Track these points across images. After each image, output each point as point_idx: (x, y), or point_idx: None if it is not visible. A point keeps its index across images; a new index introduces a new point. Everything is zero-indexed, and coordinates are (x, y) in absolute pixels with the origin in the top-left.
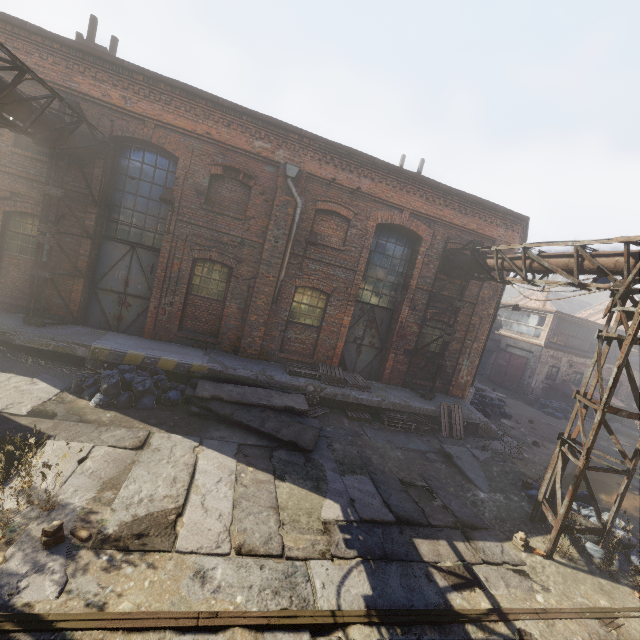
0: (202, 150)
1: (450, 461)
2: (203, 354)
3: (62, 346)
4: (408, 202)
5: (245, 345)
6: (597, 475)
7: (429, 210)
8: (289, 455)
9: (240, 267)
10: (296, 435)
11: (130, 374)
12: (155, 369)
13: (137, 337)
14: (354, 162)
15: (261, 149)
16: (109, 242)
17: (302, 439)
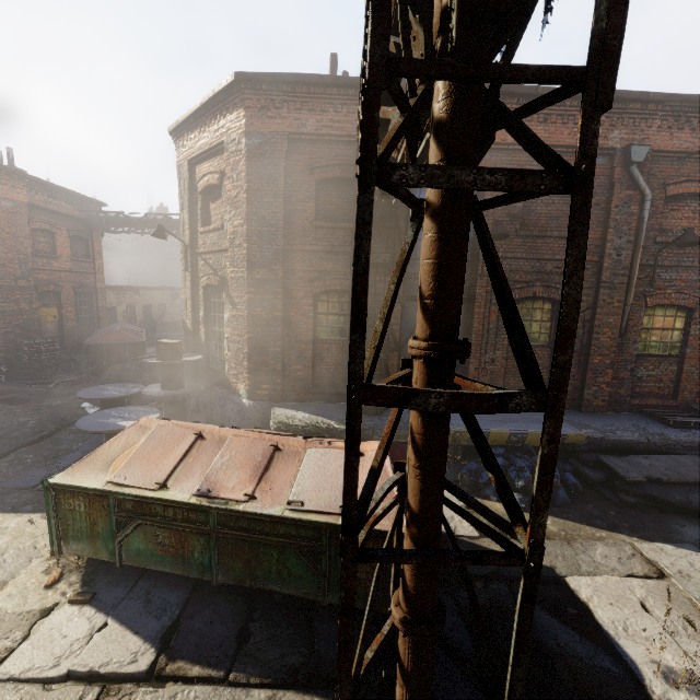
0: (512, 163)
1: None
2: None
3: None
4: None
5: (589, 396)
6: None
7: None
8: None
9: None
10: None
11: (519, 460)
12: (526, 447)
13: None
14: None
15: None
16: (406, 303)
17: None
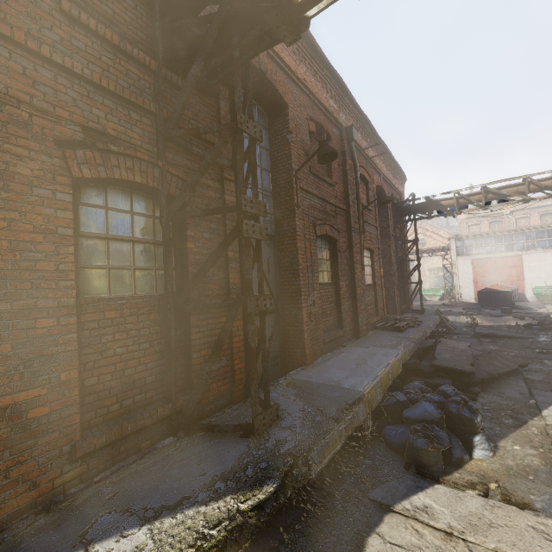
0: (300, 99)
1: (492, 338)
2: (364, 347)
3: (349, 423)
4: (382, 168)
5: (360, 323)
6: (479, 318)
7: (387, 174)
8: (533, 375)
9: (339, 239)
10: (509, 360)
11: (430, 395)
12: (399, 381)
13: (312, 366)
14: (367, 132)
15: (333, 109)
16: None
17: (514, 360)
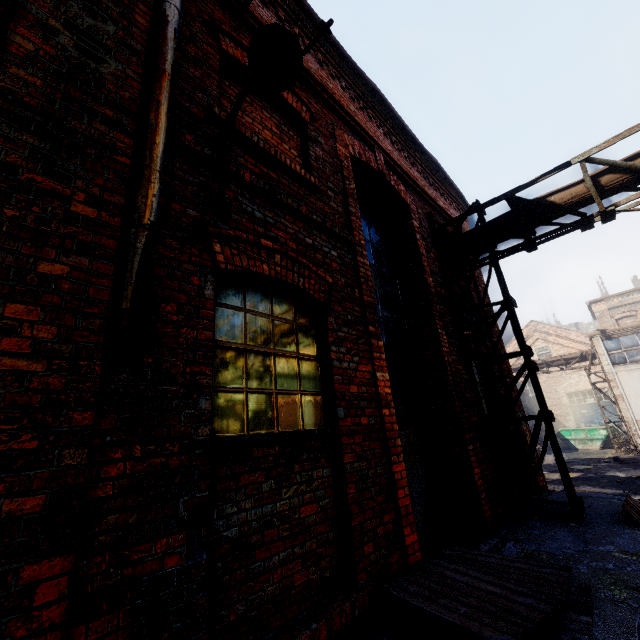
0: None
1: None
2: None
3: None
4: (376, 135)
5: None
6: None
7: (400, 161)
8: None
9: None
10: None
11: None
12: None
13: None
14: (282, 3)
15: None
16: None
17: None
